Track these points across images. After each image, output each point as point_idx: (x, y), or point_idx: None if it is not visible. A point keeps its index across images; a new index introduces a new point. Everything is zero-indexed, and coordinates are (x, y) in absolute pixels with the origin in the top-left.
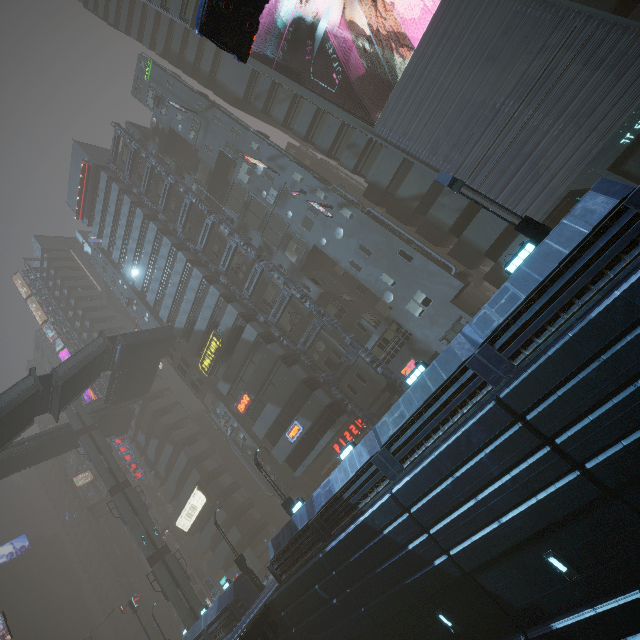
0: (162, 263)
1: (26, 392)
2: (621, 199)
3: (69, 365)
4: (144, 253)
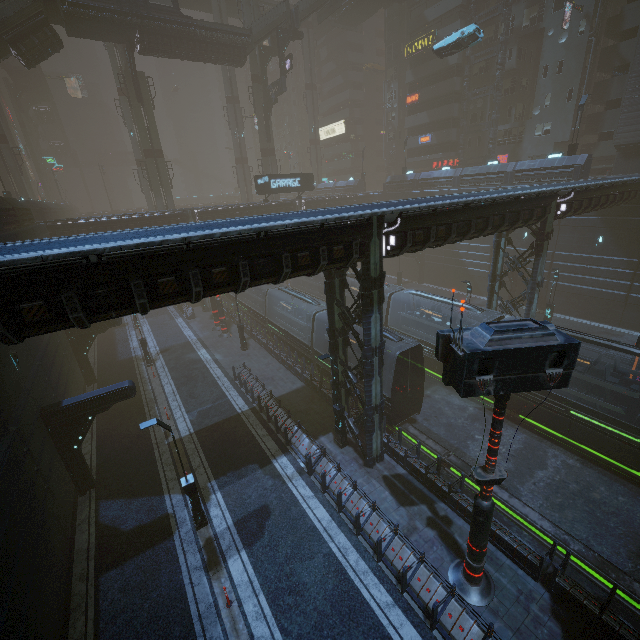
0: None
1: None
2: (576, 164)
3: None
4: None
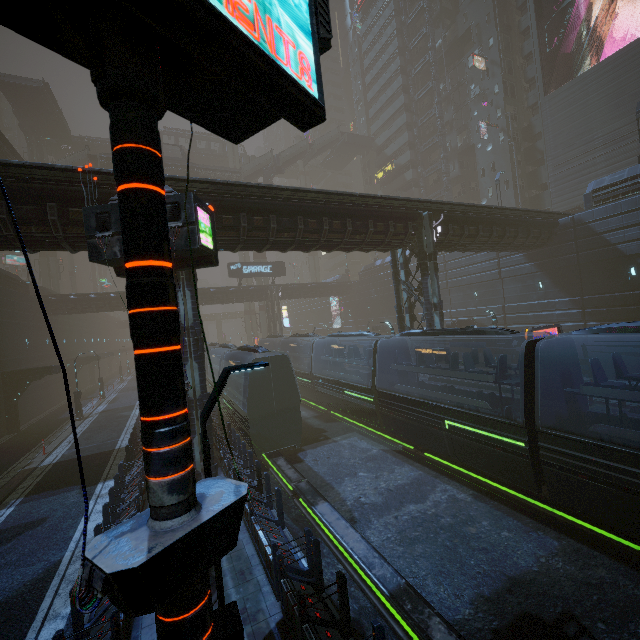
0: (390, 93)
1: (302, 149)
2: None
3: (320, 141)
4: (383, 77)
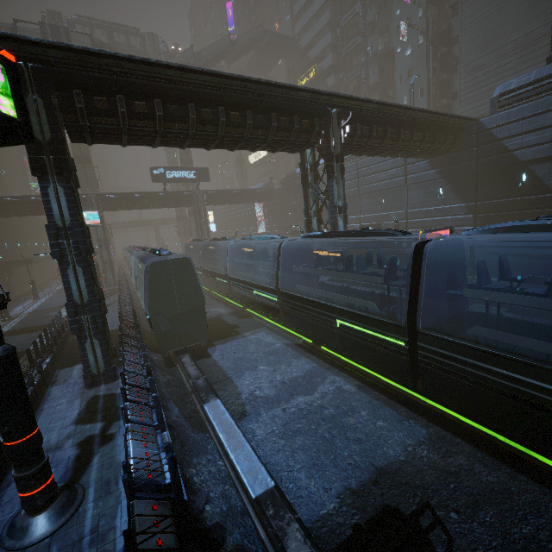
0: None
1: (224, 47)
2: None
3: (243, 39)
4: None
